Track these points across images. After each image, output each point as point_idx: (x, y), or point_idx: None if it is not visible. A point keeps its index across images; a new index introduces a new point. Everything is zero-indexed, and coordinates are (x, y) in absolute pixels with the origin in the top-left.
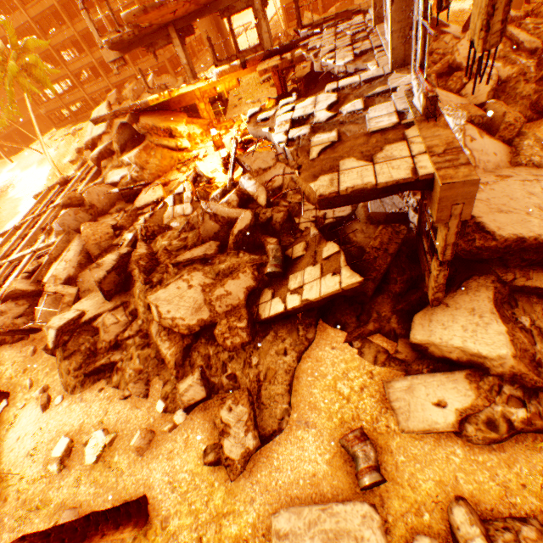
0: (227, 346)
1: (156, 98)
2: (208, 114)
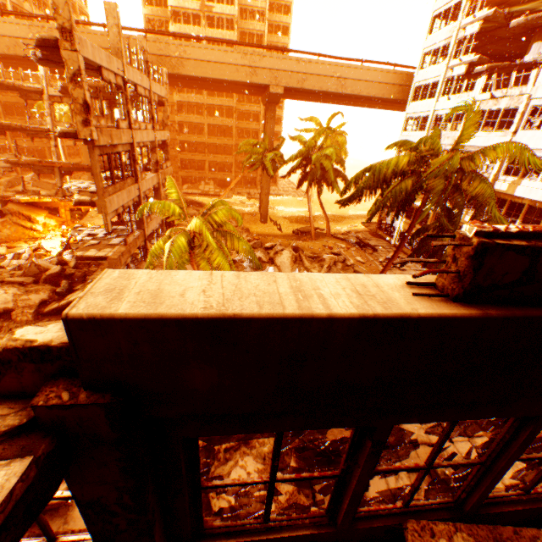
0: (18, 320)
1: (28, 199)
2: (67, 216)
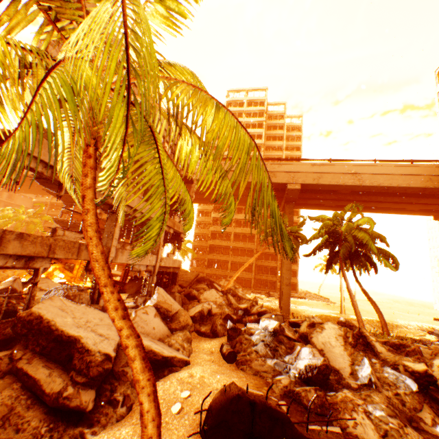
0: None
1: None
2: (78, 271)
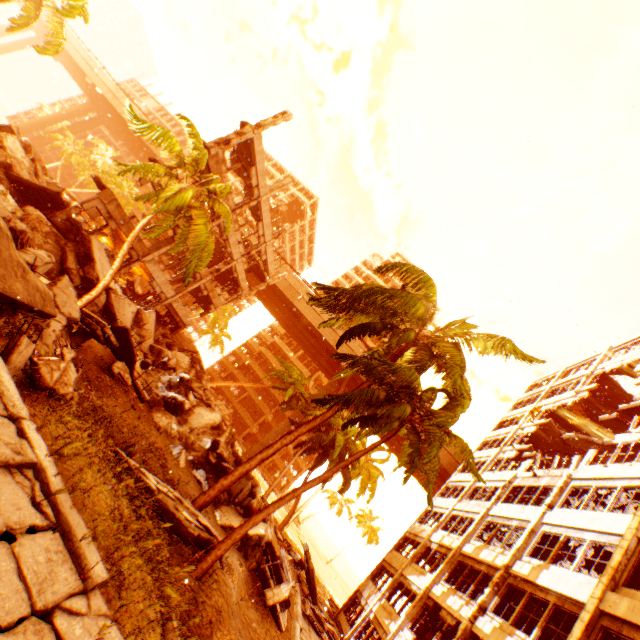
0: None
1: None
2: None
